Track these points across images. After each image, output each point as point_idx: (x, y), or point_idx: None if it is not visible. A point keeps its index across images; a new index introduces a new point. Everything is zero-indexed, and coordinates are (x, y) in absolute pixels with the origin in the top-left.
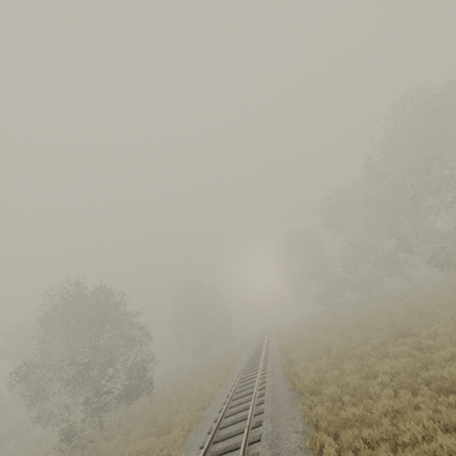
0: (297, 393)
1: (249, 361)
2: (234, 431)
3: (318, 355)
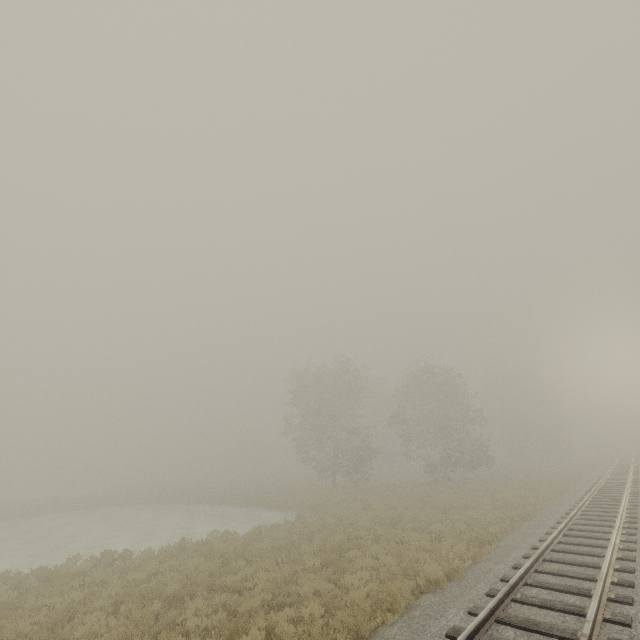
0: None
1: (608, 474)
2: (611, 497)
3: None
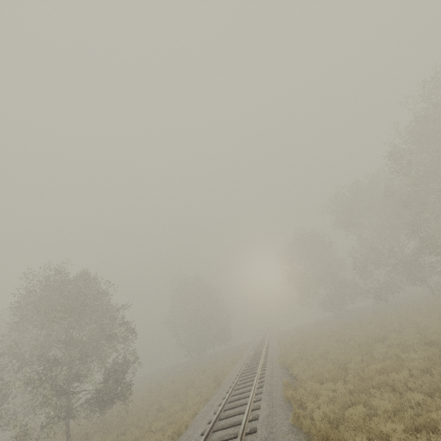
0: (303, 437)
1: (243, 371)
2: None
3: (330, 376)
